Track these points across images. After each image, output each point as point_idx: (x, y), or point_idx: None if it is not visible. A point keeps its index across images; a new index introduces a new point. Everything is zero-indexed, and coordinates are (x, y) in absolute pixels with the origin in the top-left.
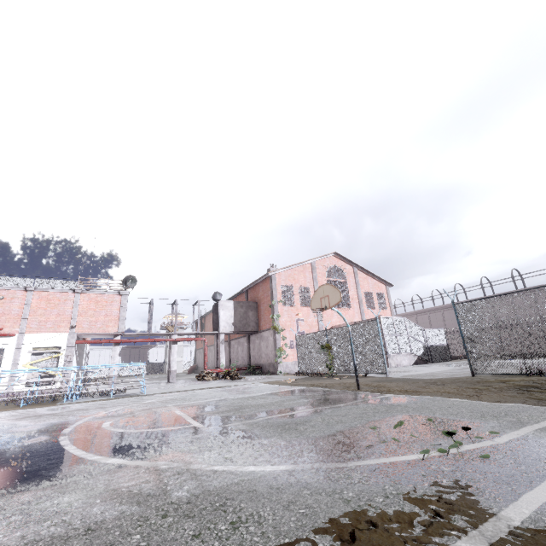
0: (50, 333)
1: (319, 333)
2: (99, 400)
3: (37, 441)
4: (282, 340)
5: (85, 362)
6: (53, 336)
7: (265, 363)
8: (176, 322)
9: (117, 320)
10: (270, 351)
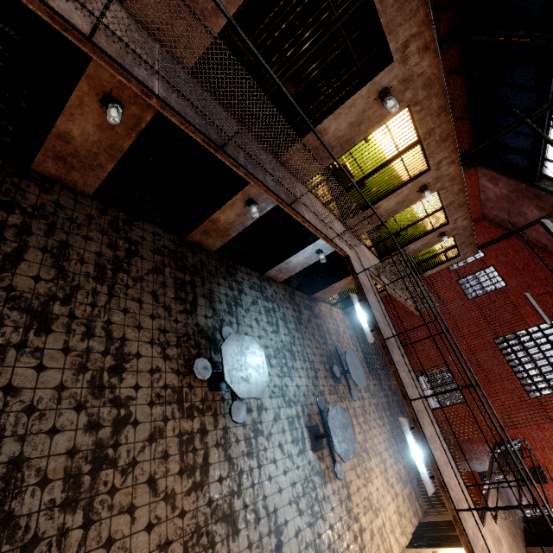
0: None
1: None
2: None
3: None
4: None
5: None
6: None
7: None
8: None
9: None
10: None
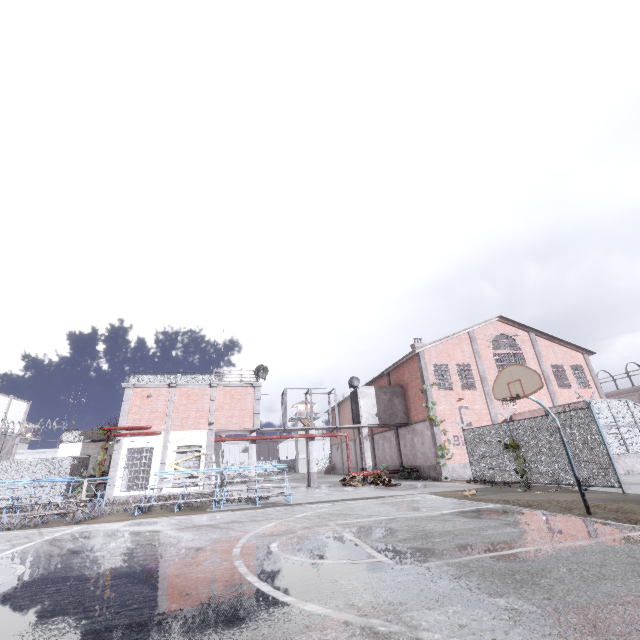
0: (191, 430)
1: (497, 427)
2: (246, 509)
3: (214, 564)
4: (443, 435)
5: (221, 460)
6: (194, 434)
7: (423, 465)
8: (311, 414)
9: (252, 414)
10: (428, 450)
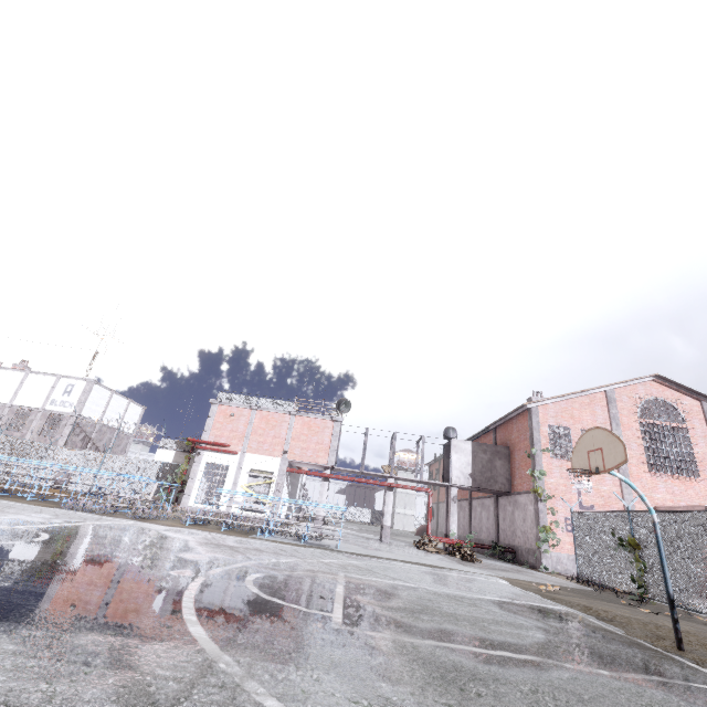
0: (266, 455)
1: (615, 515)
2: (288, 543)
3: (178, 574)
4: (550, 514)
5: (300, 494)
6: (268, 459)
7: (521, 547)
8: (393, 461)
9: (327, 450)
10: (529, 529)
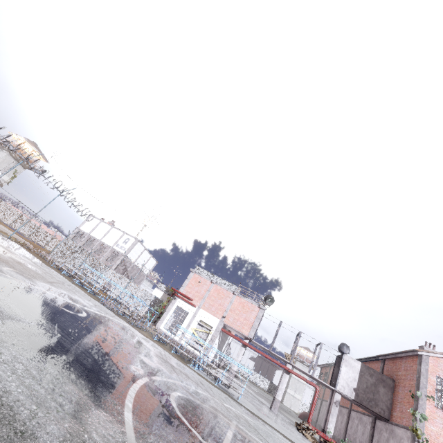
0: (211, 314)
1: None
2: (207, 380)
3: (135, 369)
4: None
5: (225, 348)
6: (212, 317)
7: None
8: (294, 352)
9: (250, 326)
10: None
